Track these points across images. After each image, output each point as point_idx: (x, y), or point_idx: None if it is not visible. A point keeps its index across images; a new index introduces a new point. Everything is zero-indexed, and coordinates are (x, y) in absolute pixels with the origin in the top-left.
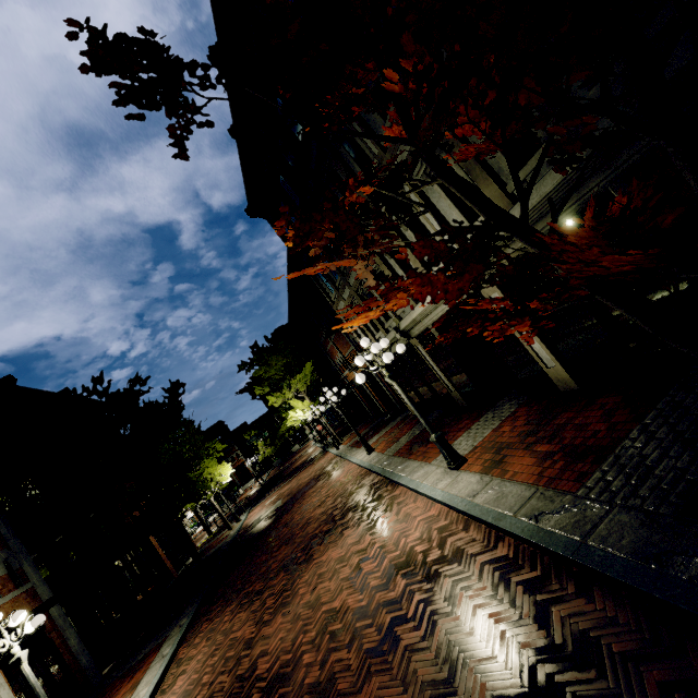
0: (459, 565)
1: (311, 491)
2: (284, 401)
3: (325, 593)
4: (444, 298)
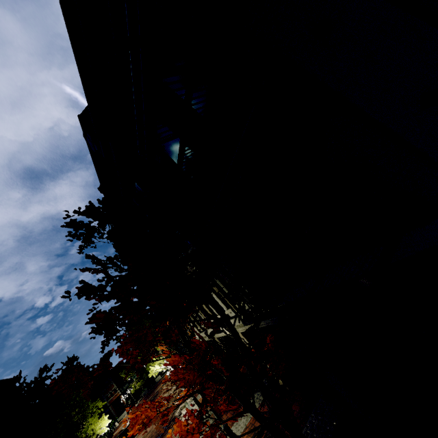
0: None
1: None
2: None
3: None
4: None
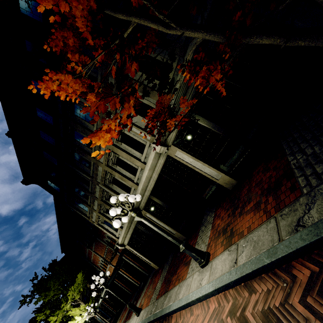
0: None
1: None
2: (64, 316)
3: None
4: (156, 127)
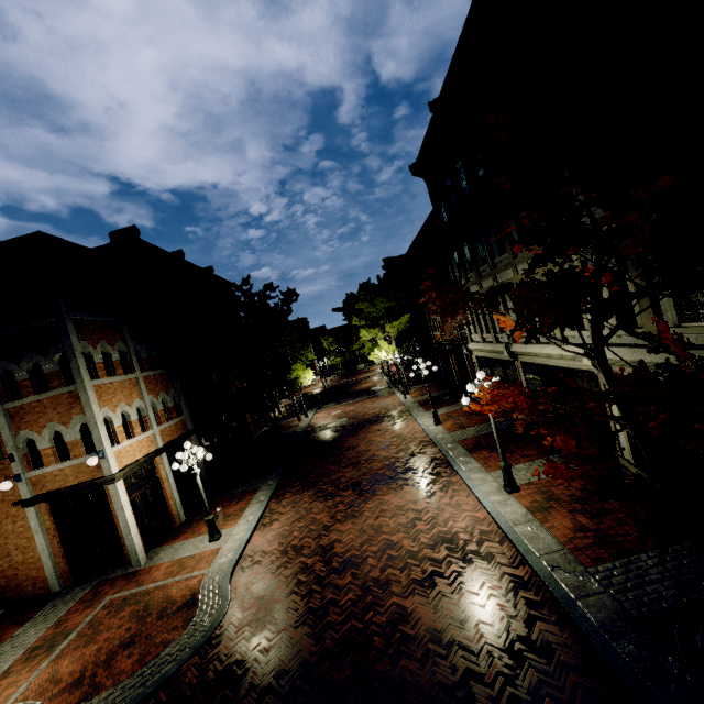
0: (488, 564)
1: (376, 428)
2: (373, 337)
3: (386, 526)
4: None
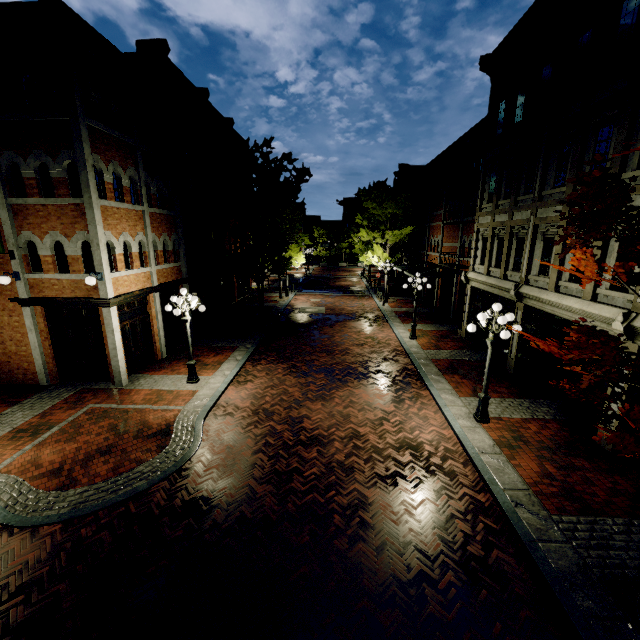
0: (450, 481)
1: (352, 324)
2: (369, 240)
3: (354, 417)
4: None
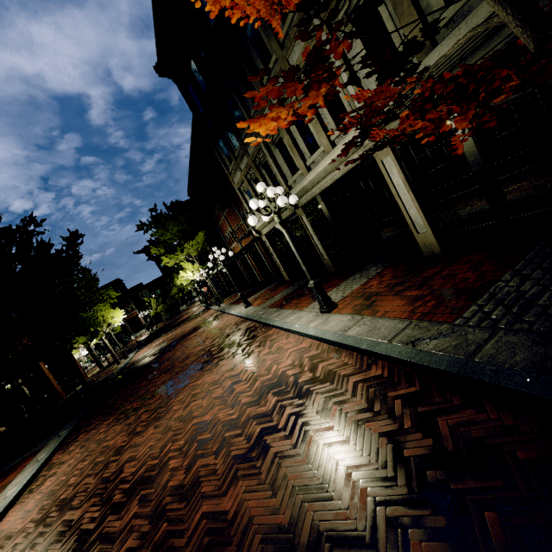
0: (332, 384)
1: (193, 335)
2: (176, 263)
3: (197, 409)
4: (356, 124)
